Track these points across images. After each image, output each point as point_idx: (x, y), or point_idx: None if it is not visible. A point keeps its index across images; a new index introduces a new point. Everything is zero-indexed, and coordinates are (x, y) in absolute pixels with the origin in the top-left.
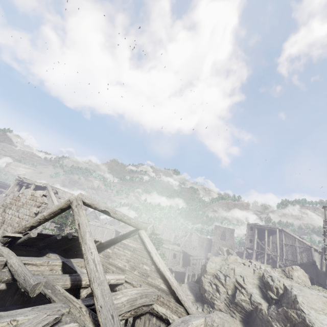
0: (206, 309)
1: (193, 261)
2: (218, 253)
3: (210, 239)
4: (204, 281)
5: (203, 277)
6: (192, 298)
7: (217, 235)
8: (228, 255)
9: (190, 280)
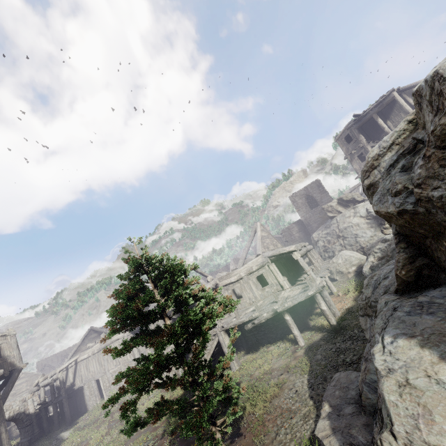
0: None
1: None
2: (327, 222)
3: (297, 222)
4: None
5: None
6: None
7: (303, 208)
8: (346, 208)
9: None
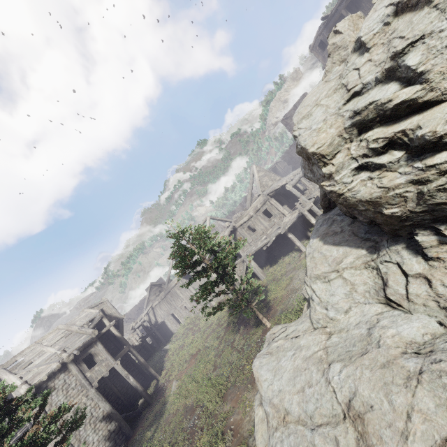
0: (438, 247)
1: (301, 187)
2: None
3: (294, 144)
4: (339, 187)
5: (325, 182)
6: (358, 255)
7: None
8: None
9: (322, 210)
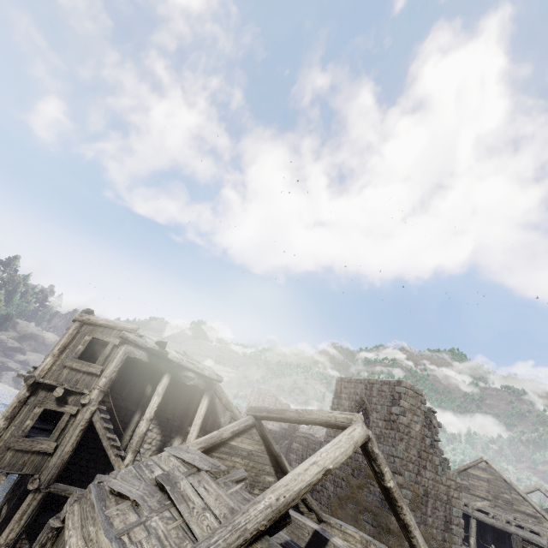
0: None
1: None
2: None
3: None
4: None
5: None
6: None
7: None
8: None
9: None
